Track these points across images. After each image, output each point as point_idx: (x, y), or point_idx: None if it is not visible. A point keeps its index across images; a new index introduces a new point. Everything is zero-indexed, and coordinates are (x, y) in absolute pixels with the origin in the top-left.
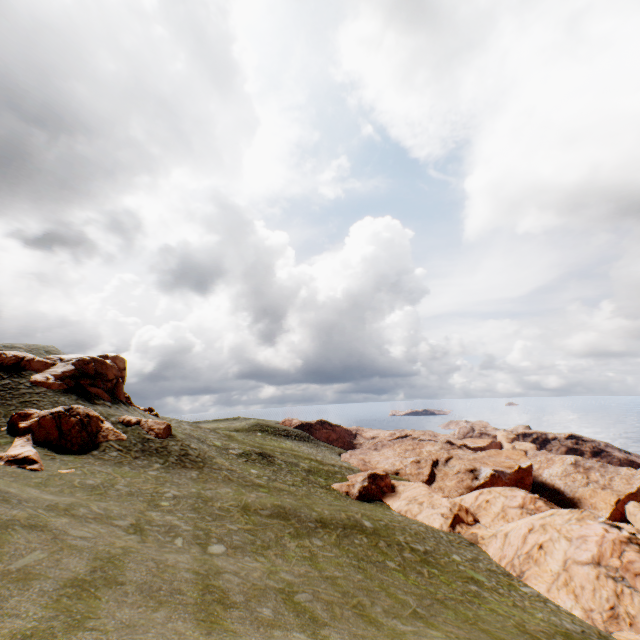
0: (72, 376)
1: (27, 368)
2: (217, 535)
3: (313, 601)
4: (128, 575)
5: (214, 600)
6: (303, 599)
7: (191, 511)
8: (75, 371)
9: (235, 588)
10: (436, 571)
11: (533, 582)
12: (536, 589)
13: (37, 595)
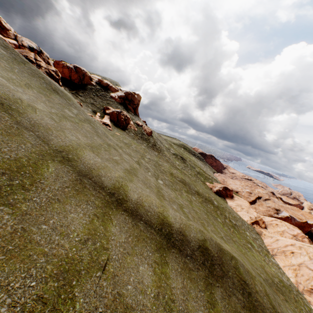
0: (123, 98)
1: (109, 89)
2: (161, 178)
3: (188, 213)
4: (139, 175)
5: (160, 195)
6: (185, 211)
7: (153, 166)
8: (124, 96)
9: (166, 196)
10: (236, 232)
11: (278, 260)
12: (278, 263)
13: (120, 168)
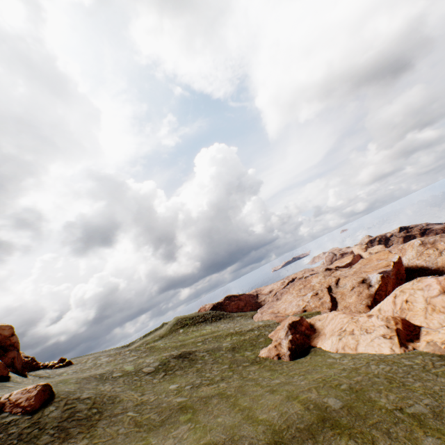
0: None
1: None
2: None
3: None
4: None
5: None
6: None
7: None
8: None
9: None
10: None
11: None
12: None
13: None
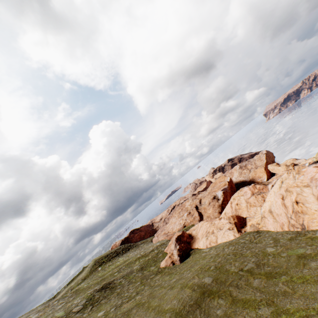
0: None
1: None
2: None
3: None
4: None
5: None
6: None
7: None
8: None
9: None
10: (285, 277)
11: (314, 225)
12: None
13: None
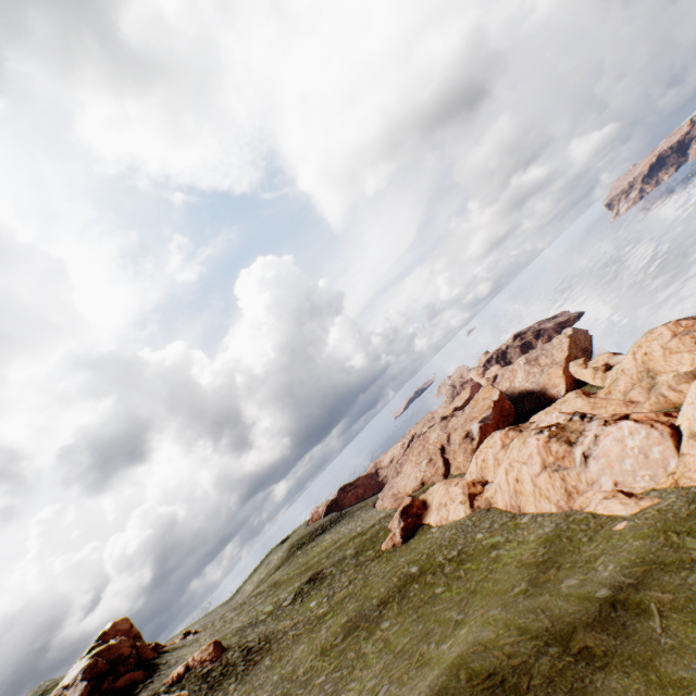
0: (91, 691)
1: None
2: None
3: (390, 688)
4: None
5: None
6: (383, 693)
7: None
8: (90, 684)
9: None
10: (469, 564)
11: (527, 509)
12: (531, 512)
13: None
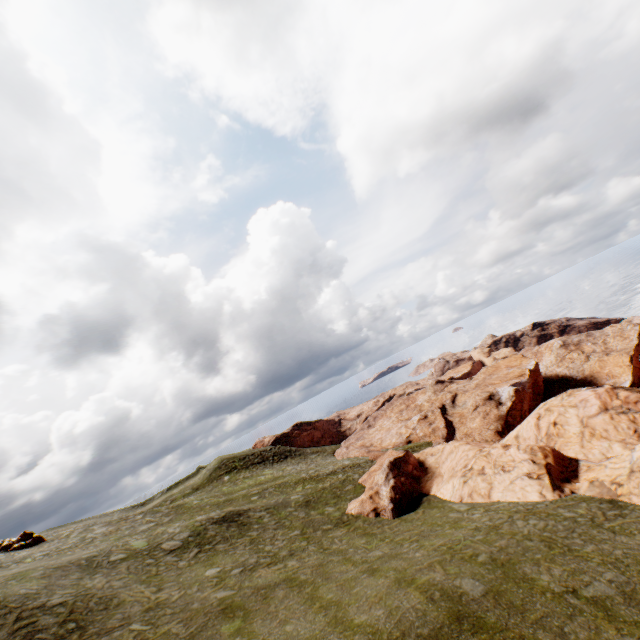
0: None
1: None
2: None
3: None
4: None
5: None
6: None
7: None
8: None
9: None
10: None
11: None
12: None
13: None
